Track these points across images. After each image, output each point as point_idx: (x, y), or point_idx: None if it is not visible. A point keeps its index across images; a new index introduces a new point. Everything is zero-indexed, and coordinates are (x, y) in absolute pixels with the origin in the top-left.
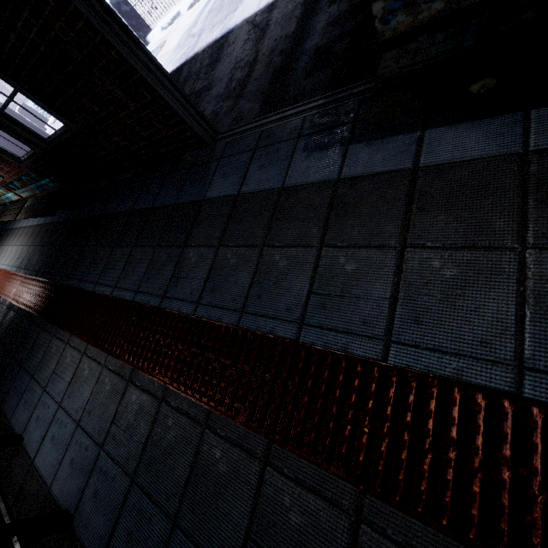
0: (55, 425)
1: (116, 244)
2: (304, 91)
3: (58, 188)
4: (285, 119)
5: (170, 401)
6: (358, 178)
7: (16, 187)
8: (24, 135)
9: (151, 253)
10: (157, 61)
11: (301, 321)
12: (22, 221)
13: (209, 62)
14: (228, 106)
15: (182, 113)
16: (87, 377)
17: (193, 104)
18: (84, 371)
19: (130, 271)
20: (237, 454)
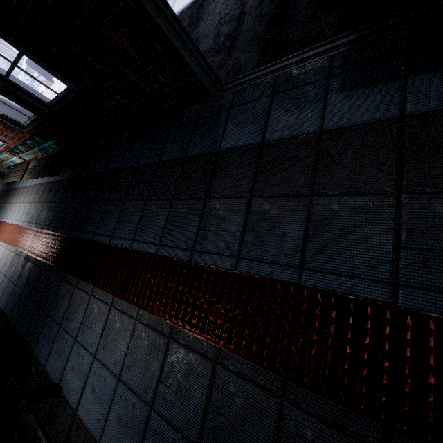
0: (93, 377)
1: (126, 198)
2: (311, 33)
3: (57, 150)
4: (305, 61)
5: (227, 364)
6: (434, 113)
7: (20, 151)
8: (28, 101)
9: (168, 206)
10: (169, 6)
11: (395, 281)
12: (26, 181)
13: (189, 22)
14: (220, 60)
15: (193, 63)
16: (120, 330)
17: (200, 53)
18: (115, 323)
19: (147, 225)
20: (339, 438)
